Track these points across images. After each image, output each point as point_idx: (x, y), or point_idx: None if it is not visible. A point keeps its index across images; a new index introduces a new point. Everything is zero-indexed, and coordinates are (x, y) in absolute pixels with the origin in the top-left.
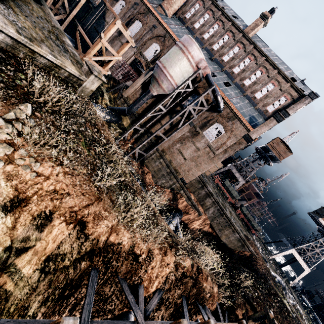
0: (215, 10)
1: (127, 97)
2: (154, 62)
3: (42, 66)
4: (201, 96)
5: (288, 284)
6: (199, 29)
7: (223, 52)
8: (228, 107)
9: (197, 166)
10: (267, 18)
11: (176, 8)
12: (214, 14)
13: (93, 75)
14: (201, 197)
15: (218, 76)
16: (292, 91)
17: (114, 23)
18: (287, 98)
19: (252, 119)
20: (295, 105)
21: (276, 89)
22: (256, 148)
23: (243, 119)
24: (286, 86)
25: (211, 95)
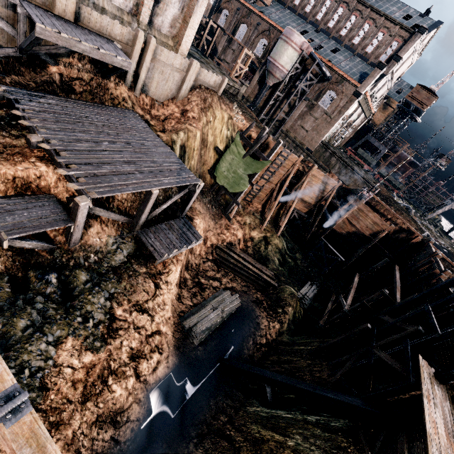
0: None
1: (248, 96)
2: (264, 57)
3: (227, 89)
4: (308, 73)
5: (450, 240)
6: (300, 5)
7: (327, 19)
8: (335, 73)
9: (318, 134)
10: None
11: None
12: None
13: (244, 85)
14: (326, 158)
15: (325, 46)
16: (403, 32)
17: (243, 51)
18: (399, 41)
19: (363, 75)
20: (406, 45)
21: (386, 37)
22: (398, 106)
23: (350, 79)
24: (395, 30)
25: (317, 69)
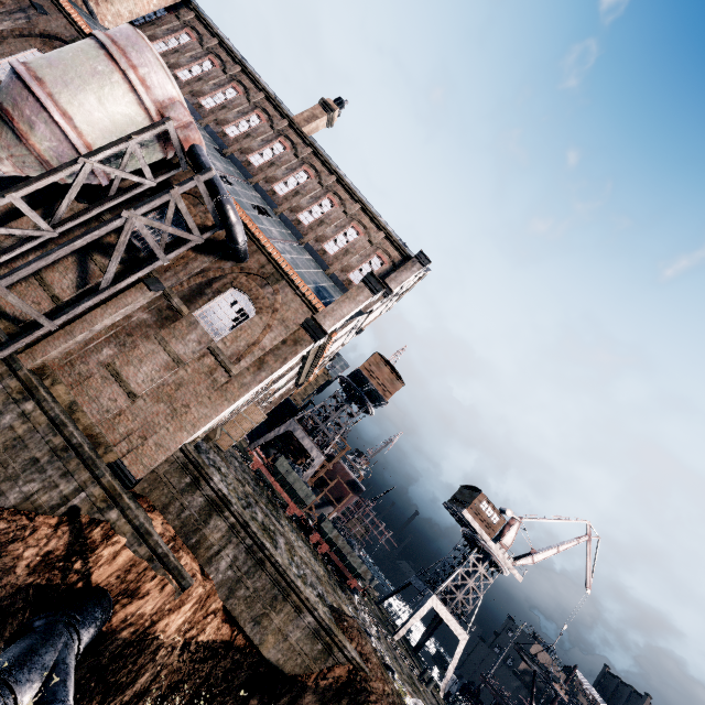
0: (229, 61)
1: None
2: None
3: None
4: (172, 191)
5: (438, 693)
6: (191, 84)
7: (249, 146)
8: (261, 250)
9: (174, 416)
10: (333, 110)
11: (126, 16)
12: (227, 68)
13: None
14: (192, 518)
15: (238, 187)
16: (390, 247)
17: None
18: (384, 260)
19: (323, 291)
20: (399, 272)
21: (362, 241)
22: (341, 378)
23: (299, 282)
24: (378, 236)
25: (208, 199)
